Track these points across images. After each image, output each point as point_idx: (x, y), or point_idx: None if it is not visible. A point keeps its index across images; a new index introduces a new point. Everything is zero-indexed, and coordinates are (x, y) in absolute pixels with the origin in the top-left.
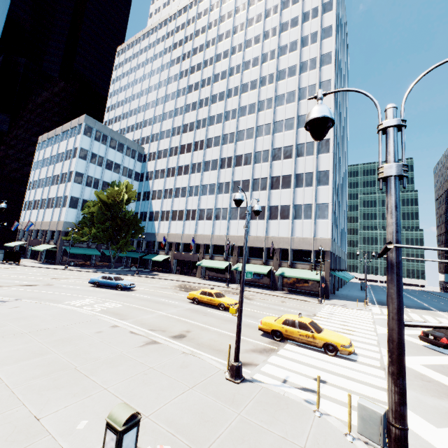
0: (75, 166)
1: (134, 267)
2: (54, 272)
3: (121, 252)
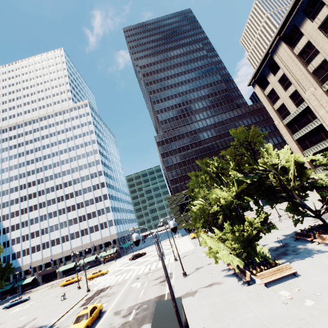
0: None
1: (9, 296)
2: None
3: None
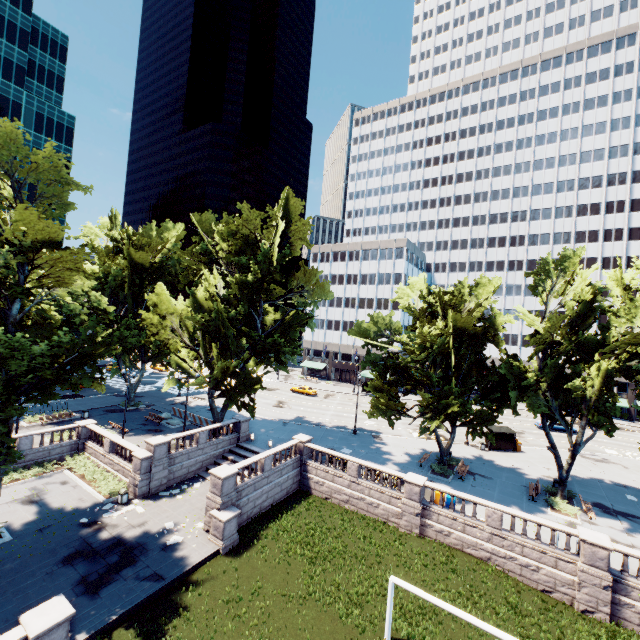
0: None
1: None
2: None
3: None
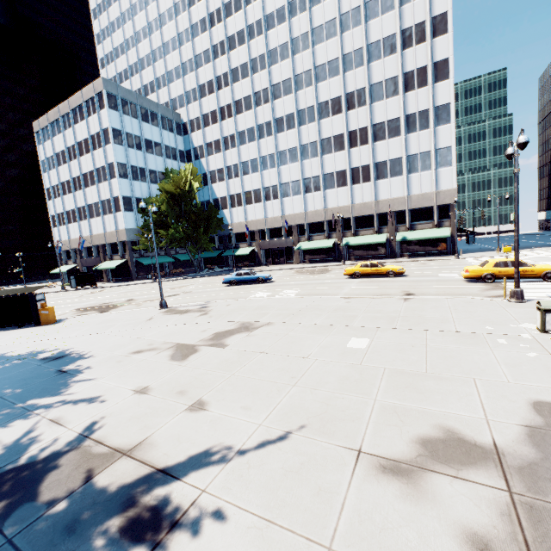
0: (114, 155)
1: (217, 267)
2: (154, 285)
3: (201, 253)
